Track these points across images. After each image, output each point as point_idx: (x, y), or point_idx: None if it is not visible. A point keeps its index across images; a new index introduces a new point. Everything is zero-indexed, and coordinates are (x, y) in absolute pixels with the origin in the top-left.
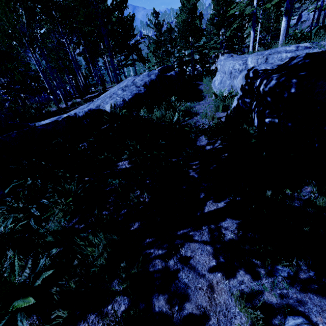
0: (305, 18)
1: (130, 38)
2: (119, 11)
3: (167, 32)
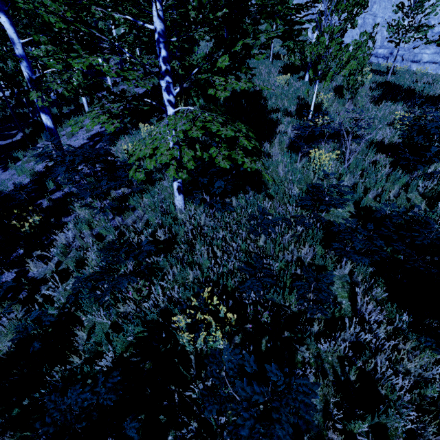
0: None
1: None
2: None
3: None
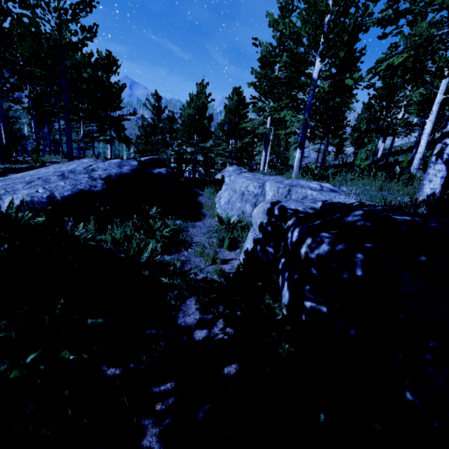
0: (307, 155)
1: (112, 109)
2: (104, 74)
3: (168, 121)
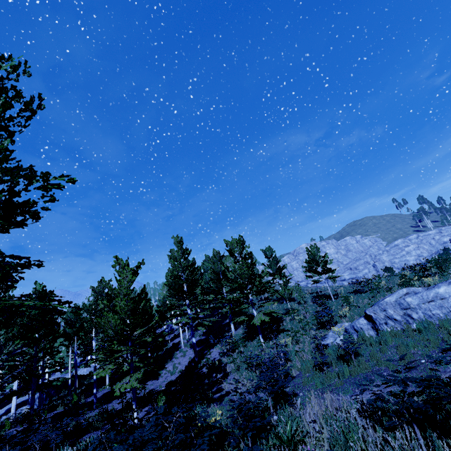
0: None
1: None
2: None
3: None
